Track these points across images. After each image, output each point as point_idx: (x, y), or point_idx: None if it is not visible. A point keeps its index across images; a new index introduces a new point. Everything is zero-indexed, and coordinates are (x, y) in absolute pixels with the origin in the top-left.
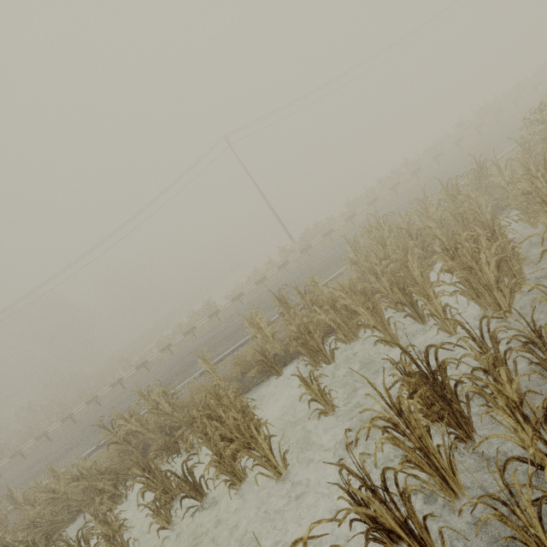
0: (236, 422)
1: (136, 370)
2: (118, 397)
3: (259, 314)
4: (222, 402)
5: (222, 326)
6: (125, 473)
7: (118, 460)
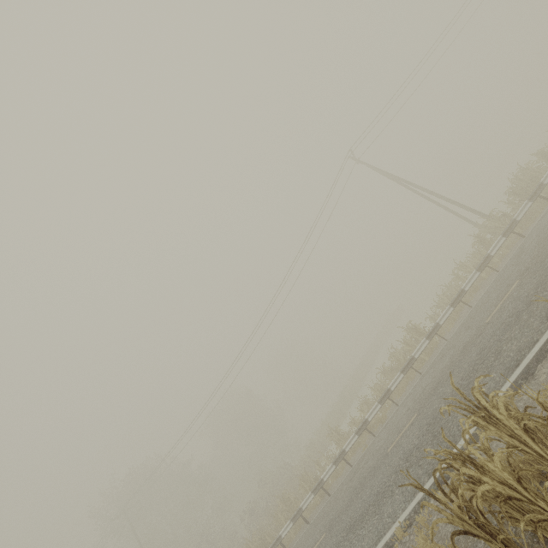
0: None
1: (357, 436)
2: (352, 477)
3: None
4: None
5: (467, 333)
6: None
7: None
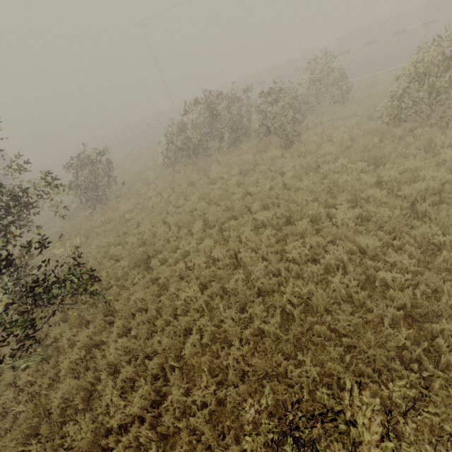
0: None
1: None
2: None
3: None
4: None
5: None
6: None
7: None
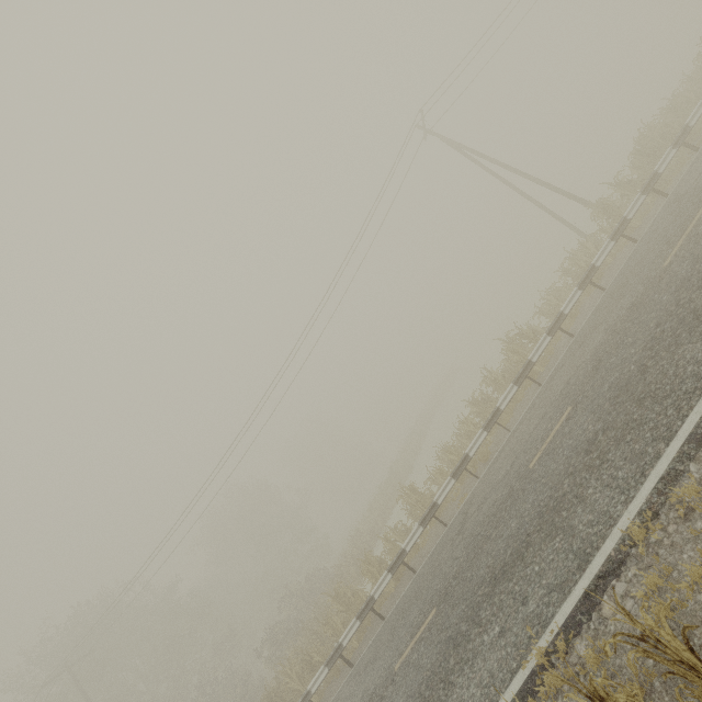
0: None
1: (454, 480)
2: (459, 529)
3: None
4: None
5: (627, 297)
6: None
7: None
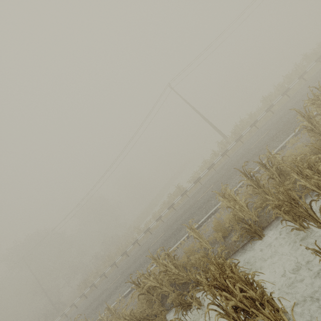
0: (245, 294)
1: (144, 234)
2: (137, 252)
3: (227, 188)
4: (228, 275)
5: (192, 201)
6: (152, 318)
7: (146, 306)
